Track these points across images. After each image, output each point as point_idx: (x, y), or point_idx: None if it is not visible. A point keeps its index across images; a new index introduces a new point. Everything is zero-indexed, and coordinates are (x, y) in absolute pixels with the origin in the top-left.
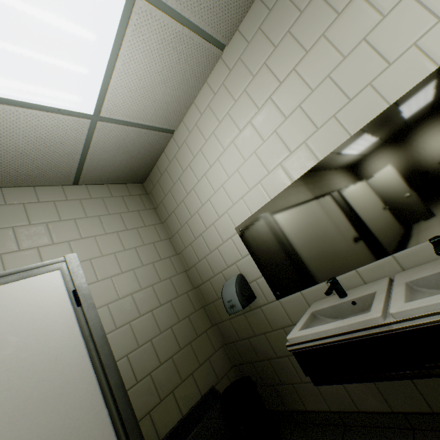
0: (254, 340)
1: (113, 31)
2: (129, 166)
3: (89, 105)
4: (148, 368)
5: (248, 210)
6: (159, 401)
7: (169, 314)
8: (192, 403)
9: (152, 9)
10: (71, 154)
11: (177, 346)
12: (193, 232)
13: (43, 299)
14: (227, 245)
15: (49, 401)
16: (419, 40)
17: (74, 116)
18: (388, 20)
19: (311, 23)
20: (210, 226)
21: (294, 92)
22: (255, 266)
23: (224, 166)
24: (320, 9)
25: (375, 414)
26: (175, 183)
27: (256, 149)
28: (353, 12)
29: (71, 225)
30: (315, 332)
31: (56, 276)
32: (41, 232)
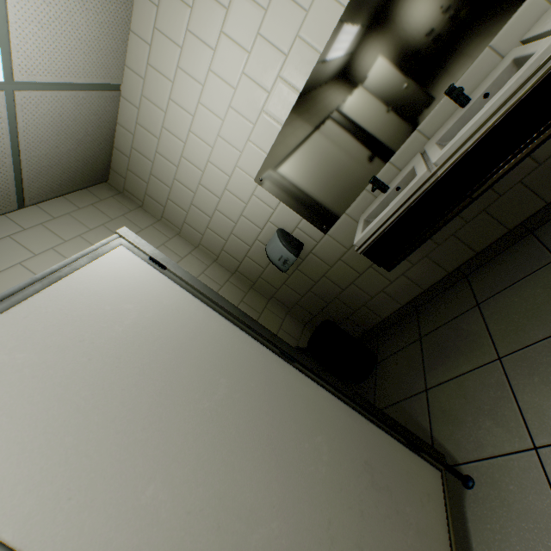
0: (316, 289)
1: None
2: (81, 158)
3: None
4: None
5: (261, 151)
6: None
7: None
8: None
9: None
10: None
11: None
12: (205, 212)
13: (128, 272)
14: (251, 205)
15: (196, 339)
16: None
17: None
18: None
19: None
20: (223, 193)
21: None
22: (291, 212)
23: (211, 107)
24: None
25: (436, 284)
26: (154, 160)
27: (244, 68)
28: None
29: (53, 256)
30: (377, 221)
31: (123, 251)
32: (21, 275)
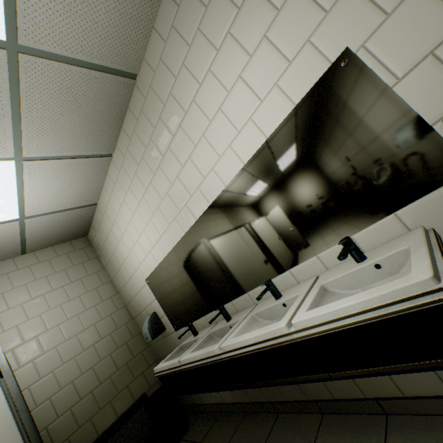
0: None
1: (13, 180)
2: (67, 231)
3: (14, 215)
4: (90, 388)
5: (149, 268)
6: (99, 410)
7: (109, 344)
8: (127, 407)
9: (38, 162)
10: (12, 241)
11: (115, 368)
12: (124, 278)
13: None
14: (144, 290)
15: None
16: (200, 187)
17: (5, 223)
18: (185, 169)
19: (152, 156)
20: (132, 276)
21: (154, 197)
22: (161, 307)
23: (130, 235)
24: (154, 149)
25: (231, 404)
26: (106, 240)
27: (144, 229)
28: (169, 158)
29: (23, 289)
30: (161, 367)
31: None
32: None
